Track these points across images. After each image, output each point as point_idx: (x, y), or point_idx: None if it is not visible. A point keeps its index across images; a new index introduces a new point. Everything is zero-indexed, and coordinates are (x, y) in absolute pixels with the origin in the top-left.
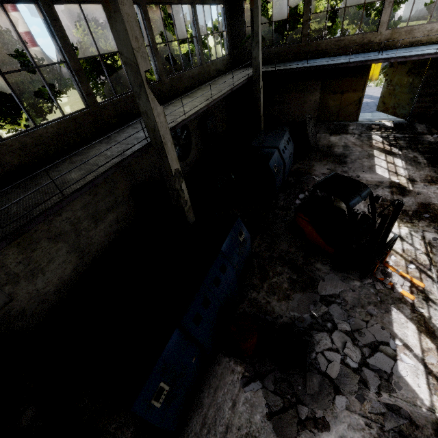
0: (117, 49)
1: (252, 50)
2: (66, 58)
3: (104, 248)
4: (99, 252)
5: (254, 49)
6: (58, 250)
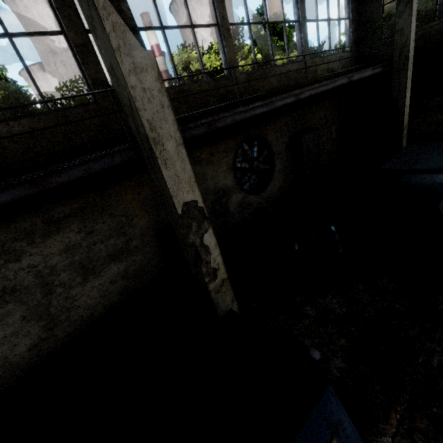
0: (159, 24)
1: (397, 18)
2: (64, 27)
3: (96, 315)
4: (86, 322)
5: (402, 15)
6: (6, 314)
